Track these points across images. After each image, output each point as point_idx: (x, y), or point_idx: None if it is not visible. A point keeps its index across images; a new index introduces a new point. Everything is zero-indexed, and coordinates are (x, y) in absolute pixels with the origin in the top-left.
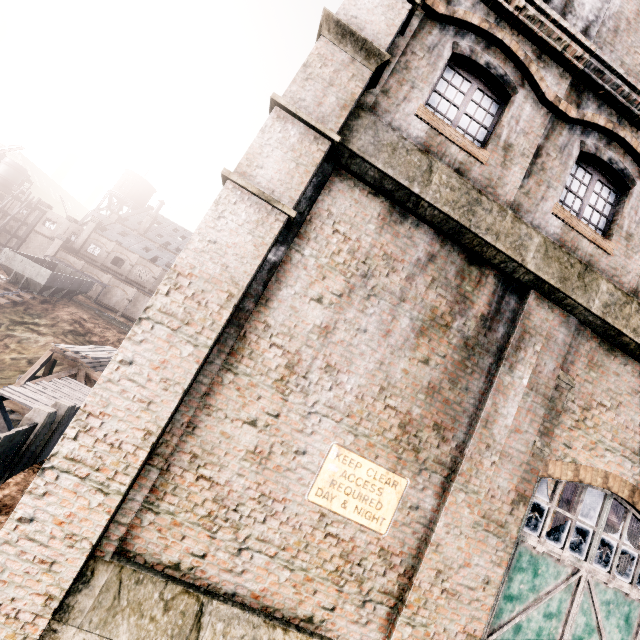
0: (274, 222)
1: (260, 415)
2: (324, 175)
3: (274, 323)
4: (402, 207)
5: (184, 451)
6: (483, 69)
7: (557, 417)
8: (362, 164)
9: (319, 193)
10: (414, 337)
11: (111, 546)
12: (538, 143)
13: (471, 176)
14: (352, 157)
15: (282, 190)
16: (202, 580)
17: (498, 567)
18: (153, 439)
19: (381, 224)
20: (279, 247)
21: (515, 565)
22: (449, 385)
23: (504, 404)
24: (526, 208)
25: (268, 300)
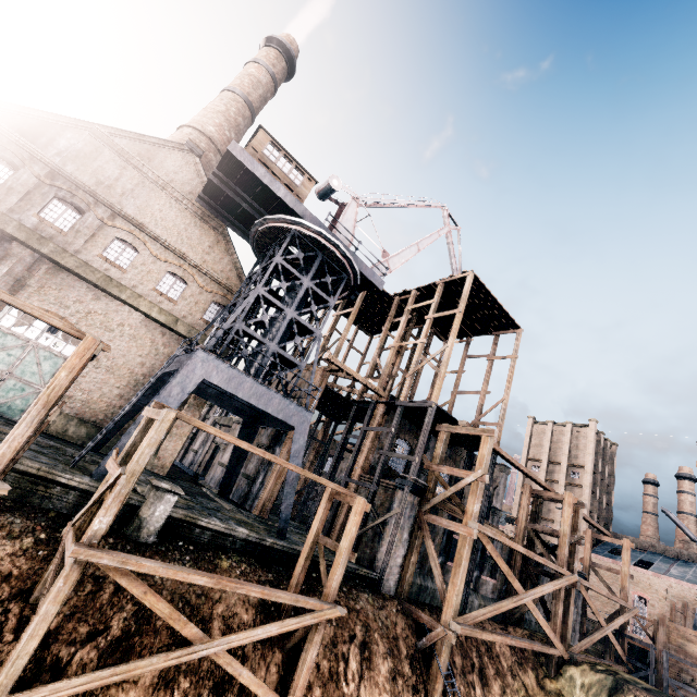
0: None
1: None
2: None
3: None
4: None
5: None
6: (2, 158)
7: (22, 287)
8: None
9: None
10: None
11: None
12: (30, 190)
13: None
14: None
15: None
16: None
17: None
18: None
19: None
20: None
21: None
22: None
23: None
24: (18, 212)
25: None
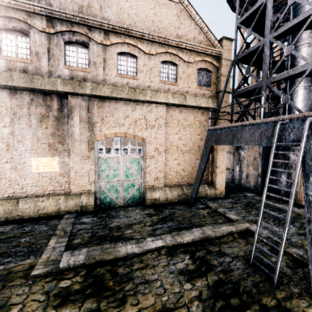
0: None
1: (7, 160)
2: None
3: None
4: (13, 89)
5: None
6: (13, 29)
7: (93, 125)
8: None
9: None
10: (39, 123)
11: None
12: (47, 47)
13: (29, 69)
14: None
15: None
16: (17, 197)
17: (92, 165)
18: None
19: (10, 97)
20: None
21: (100, 163)
22: (57, 131)
23: (74, 129)
24: (54, 71)
25: None
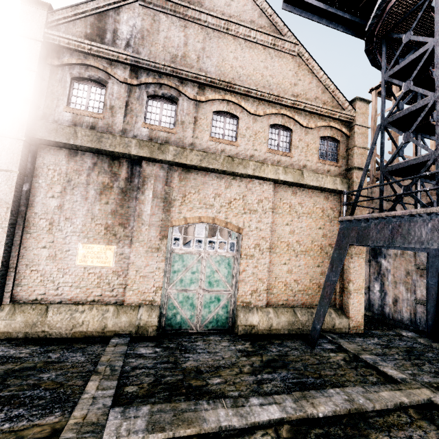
0: (13, 177)
1: (46, 244)
2: (33, 151)
3: (38, 211)
4: (74, 150)
5: (22, 264)
6: (89, 79)
7: (170, 204)
8: (46, 141)
9: (34, 158)
10: (99, 196)
11: (8, 299)
12: (126, 100)
13: (99, 126)
14: (40, 140)
15: (11, 165)
16: (47, 301)
17: (162, 262)
18: (1, 261)
19: (68, 159)
20: (26, 184)
21: (173, 260)
22: (120, 208)
23: (144, 207)
24: (129, 129)
25: (32, 204)
